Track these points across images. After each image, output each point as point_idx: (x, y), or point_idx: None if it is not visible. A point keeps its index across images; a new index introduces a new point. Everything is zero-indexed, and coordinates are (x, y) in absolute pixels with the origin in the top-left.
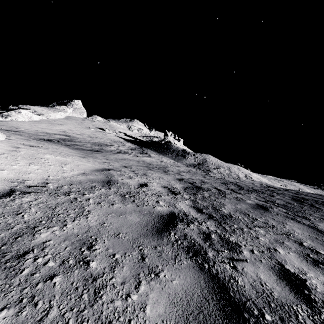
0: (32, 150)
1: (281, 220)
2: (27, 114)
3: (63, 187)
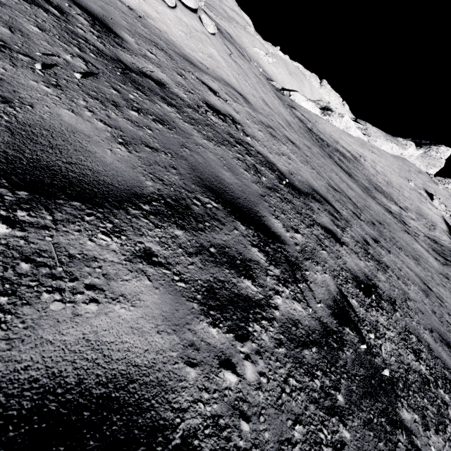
0: (215, 46)
1: (146, 157)
2: (348, 122)
3: (155, 31)
